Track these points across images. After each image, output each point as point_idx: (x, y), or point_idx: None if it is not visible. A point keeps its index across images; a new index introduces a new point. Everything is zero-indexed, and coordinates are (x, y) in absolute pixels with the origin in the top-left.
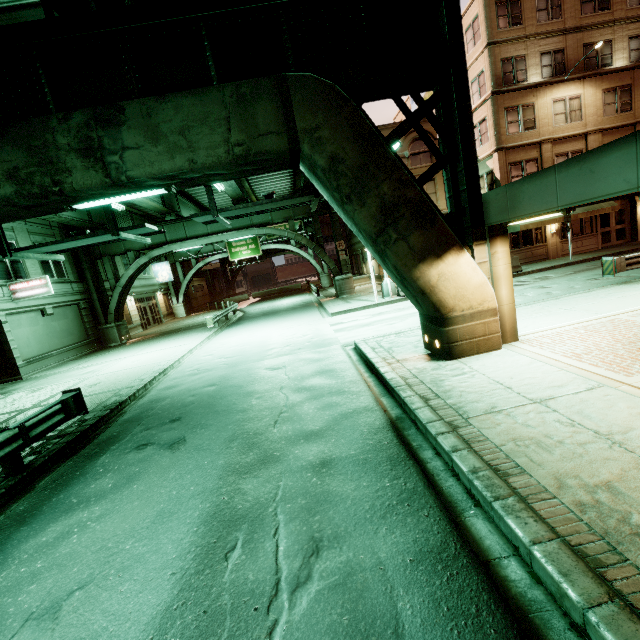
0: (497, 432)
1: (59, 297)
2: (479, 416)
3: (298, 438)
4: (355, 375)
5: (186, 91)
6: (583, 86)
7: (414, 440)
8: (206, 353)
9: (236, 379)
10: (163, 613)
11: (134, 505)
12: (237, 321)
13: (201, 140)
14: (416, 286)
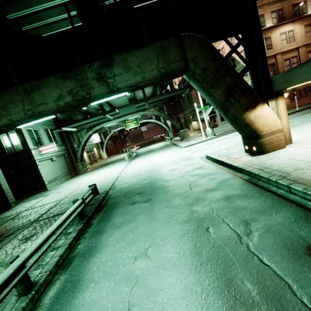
0: (306, 175)
1: (57, 152)
2: (293, 171)
3: (206, 191)
4: (216, 167)
5: (139, 48)
6: (294, 25)
7: (263, 185)
8: (131, 169)
9: (156, 176)
10: (194, 249)
11: (148, 221)
12: (136, 156)
13: (146, 68)
14: (244, 122)
